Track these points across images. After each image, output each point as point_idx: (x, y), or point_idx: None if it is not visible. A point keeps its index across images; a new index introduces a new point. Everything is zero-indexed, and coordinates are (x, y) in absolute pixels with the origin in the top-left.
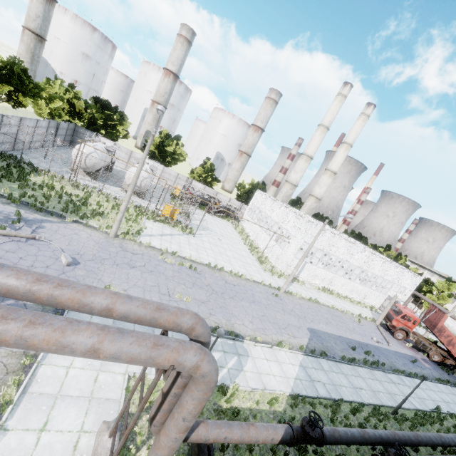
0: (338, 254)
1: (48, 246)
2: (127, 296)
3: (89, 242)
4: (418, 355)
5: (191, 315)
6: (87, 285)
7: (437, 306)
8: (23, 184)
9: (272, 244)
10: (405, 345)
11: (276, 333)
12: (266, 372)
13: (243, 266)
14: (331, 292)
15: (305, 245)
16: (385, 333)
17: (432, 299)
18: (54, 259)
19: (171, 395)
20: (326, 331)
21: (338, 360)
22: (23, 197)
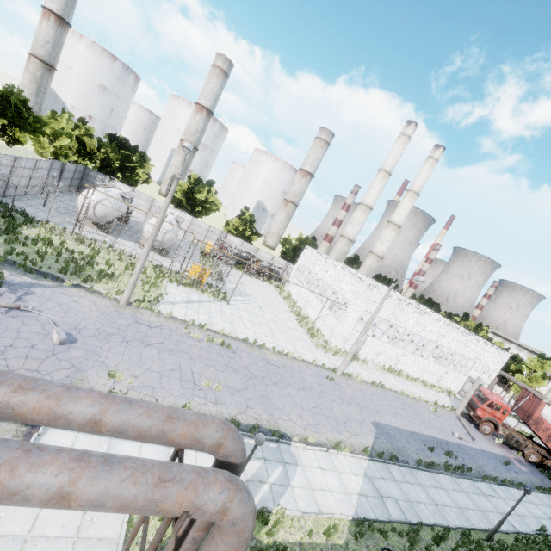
0: (406, 325)
1: (36, 319)
2: (124, 399)
3: (92, 312)
4: (511, 454)
5: (217, 426)
6: (66, 385)
7: (529, 389)
8: (11, 238)
9: (325, 312)
10: (494, 442)
11: (333, 431)
12: (320, 488)
13: (289, 341)
14: (399, 373)
15: (365, 314)
16: (468, 426)
17: (522, 381)
18: (43, 336)
19: (188, 540)
20: (396, 426)
21: (412, 465)
22: (9, 254)
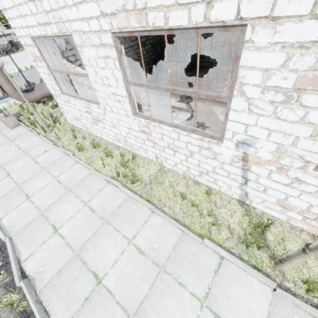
0: None
1: None
2: None
3: None
4: None
5: None
6: None
7: None
8: None
9: None
10: None
11: None
12: None
13: None
14: None
15: None
16: None
17: None
18: None
19: None
20: None
21: None
22: None
